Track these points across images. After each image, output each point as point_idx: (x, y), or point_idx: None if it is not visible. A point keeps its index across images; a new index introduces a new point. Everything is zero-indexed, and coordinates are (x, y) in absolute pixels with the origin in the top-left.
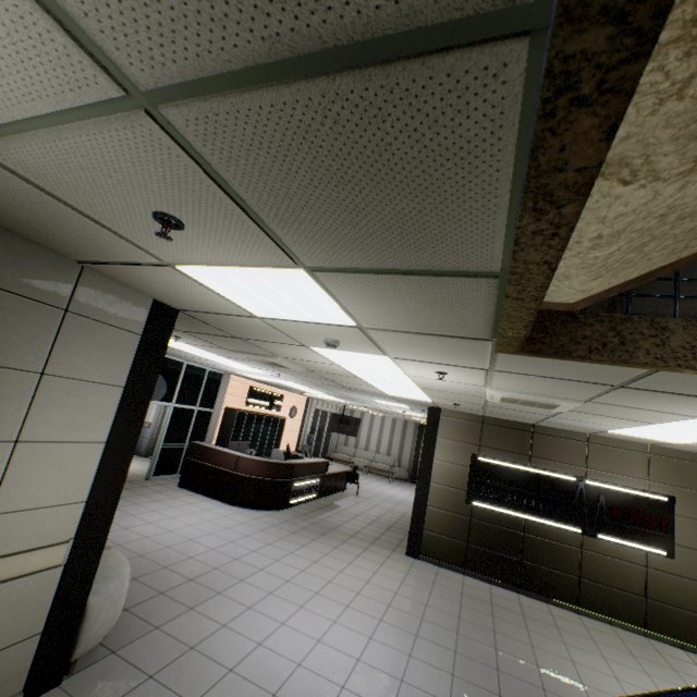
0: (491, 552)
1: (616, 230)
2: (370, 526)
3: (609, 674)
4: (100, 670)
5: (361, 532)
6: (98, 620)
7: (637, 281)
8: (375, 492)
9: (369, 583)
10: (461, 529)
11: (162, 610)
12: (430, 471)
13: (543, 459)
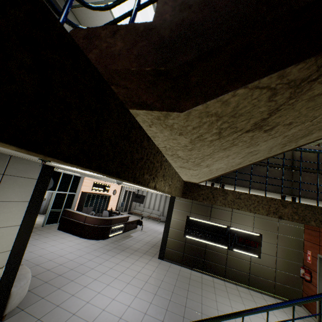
0: (192, 257)
1: (195, 174)
2: (145, 245)
3: (229, 305)
4: (16, 318)
5: (140, 248)
6: (16, 297)
7: (220, 175)
8: (150, 228)
9: (140, 272)
10: (181, 247)
11: (46, 290)
12: (170, 223)
13: (215, 218)
